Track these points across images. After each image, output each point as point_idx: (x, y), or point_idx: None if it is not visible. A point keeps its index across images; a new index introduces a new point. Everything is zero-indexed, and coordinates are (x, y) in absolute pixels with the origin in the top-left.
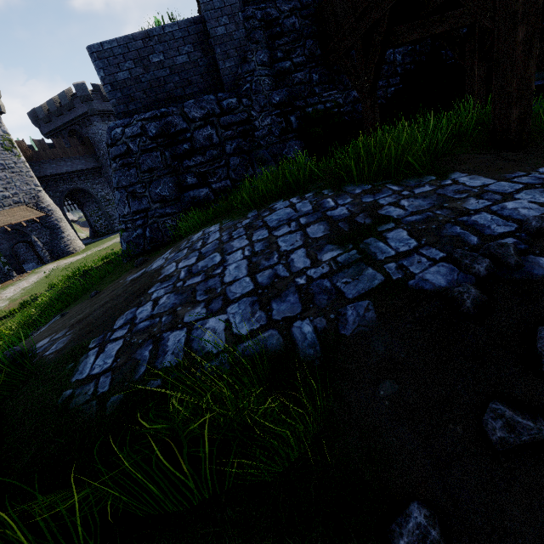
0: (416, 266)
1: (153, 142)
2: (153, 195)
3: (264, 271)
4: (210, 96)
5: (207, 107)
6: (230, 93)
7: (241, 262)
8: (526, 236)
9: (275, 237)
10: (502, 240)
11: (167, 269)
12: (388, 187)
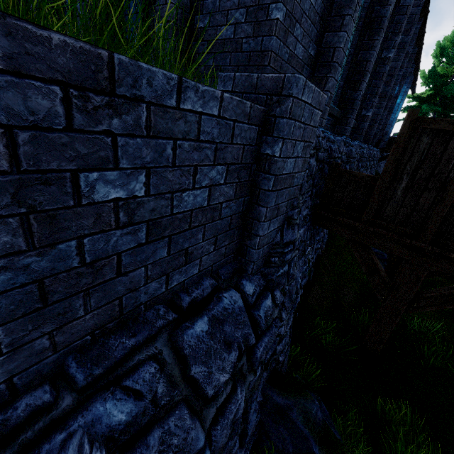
0: None
1: None
2: None
3: None
4: (236, 298)
5: (237, 336)
6: (257, 276)
7: None
8: None
9: None
10: None
11: None
12: None
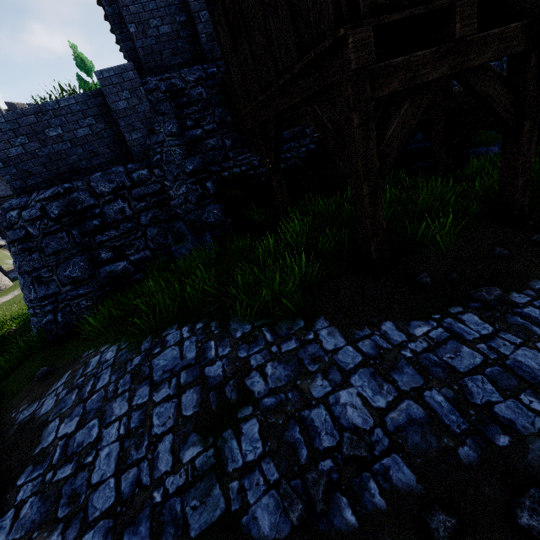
0: (253, 491)
1: (56, 223)
2: (62, 278)
3: (130, 470)
4: (118, 168)
5: (116, 180)
6: (141, 163)
7: (114, 446)
8: (341, 459)
9: (153, 405)
10: (323, 463)
11: (48, 430)
12: (264, 333)
